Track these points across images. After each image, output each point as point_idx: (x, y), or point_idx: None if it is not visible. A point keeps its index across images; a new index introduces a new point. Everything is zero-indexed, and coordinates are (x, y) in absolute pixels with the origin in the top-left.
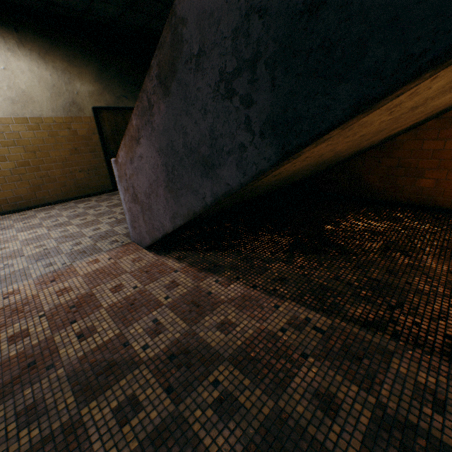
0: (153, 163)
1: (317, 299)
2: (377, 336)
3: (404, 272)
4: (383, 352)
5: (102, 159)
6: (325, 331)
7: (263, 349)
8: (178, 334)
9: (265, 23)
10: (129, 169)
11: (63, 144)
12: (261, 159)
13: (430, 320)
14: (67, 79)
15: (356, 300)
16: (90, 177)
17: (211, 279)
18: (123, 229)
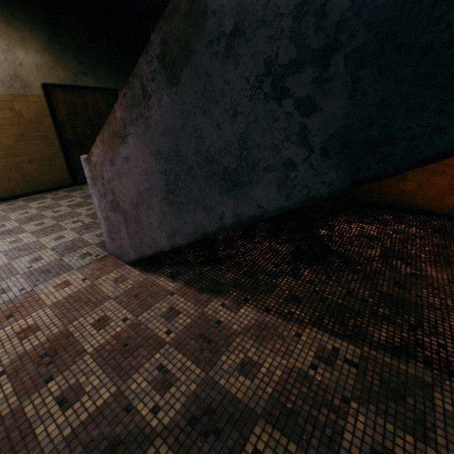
0: (146, 168)
1: (338, 322)
2: (410, 365)
3: (411, 284)
4: (422, 385)
5: (58, 148)
6: (357, 364)
7: (299, 396)
8: (193, 385)
9: (355, 0)
10: (108, 171)
11: (4, 128)
12: (318, 183)
13: (452, 340)
14: (5, 45)
15: (376, 320)
16: (43, 169)
17: (216, 302)
18: (94, 238)
